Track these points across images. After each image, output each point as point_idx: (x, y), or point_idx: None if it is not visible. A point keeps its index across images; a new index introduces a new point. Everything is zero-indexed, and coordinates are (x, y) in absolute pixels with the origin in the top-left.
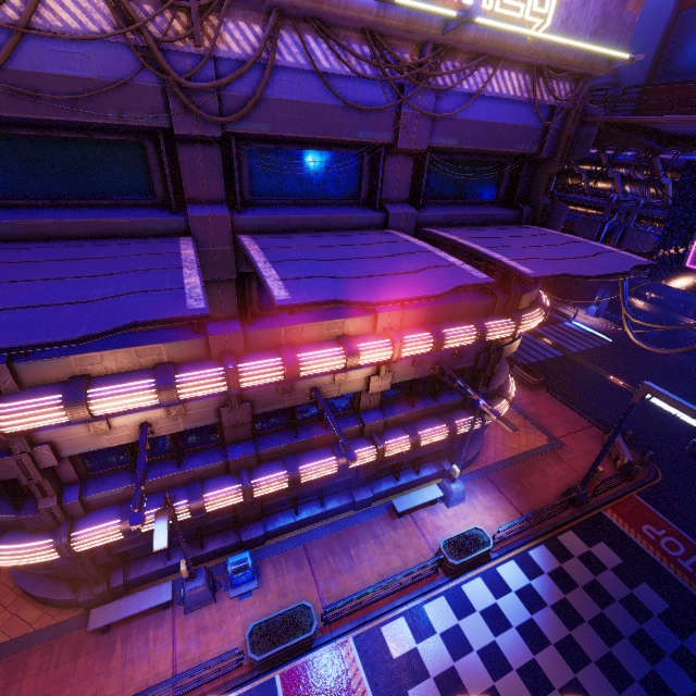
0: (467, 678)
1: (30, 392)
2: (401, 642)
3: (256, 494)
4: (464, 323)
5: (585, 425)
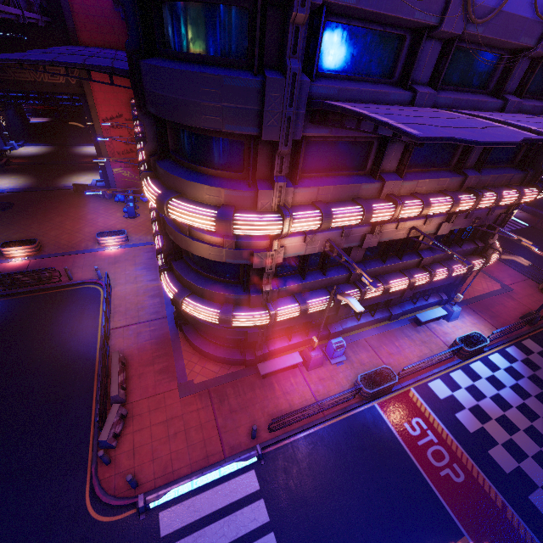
0: (487, 410)
1: (297, 208)
2: (443, 391)
3: (365, 296)
4: (509, 189)
5: (523, 278)
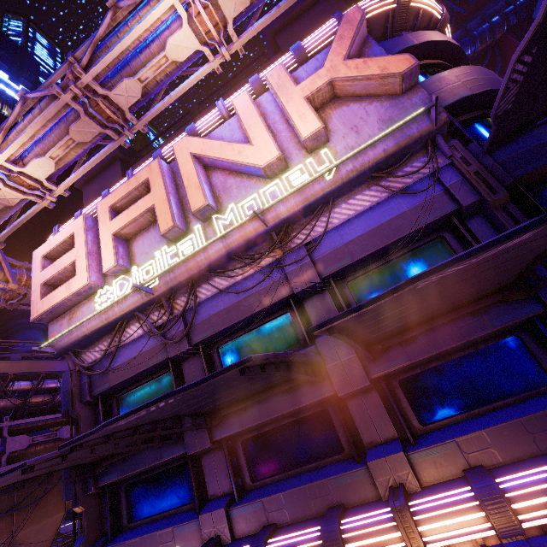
0: None
1: None
2: None
3: None
4: None
5: None
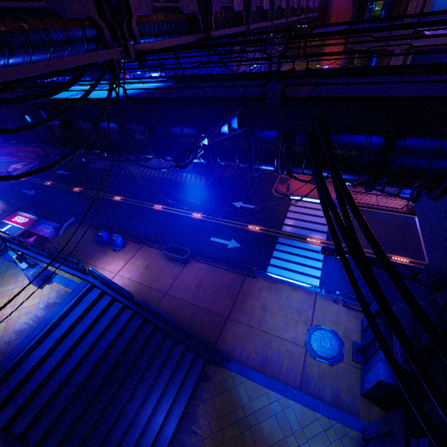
0: None
1: None
2: None
3: None
4: None
5: None
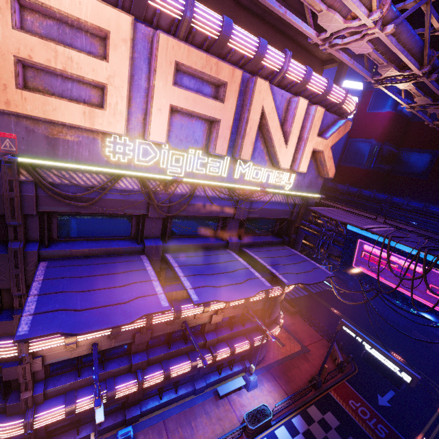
0: None
1: None
2: None
3: (144, 385)
4: None
5: (320, 338)
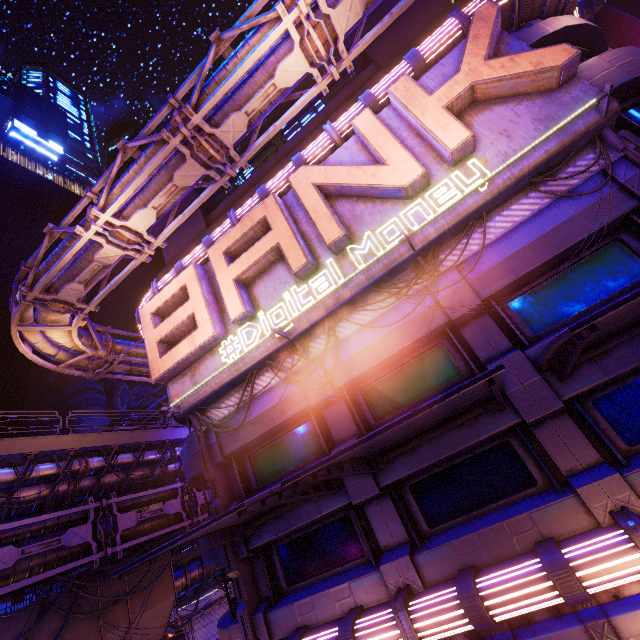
0: None
1: None
2: None
3: None
4: None
5: None
